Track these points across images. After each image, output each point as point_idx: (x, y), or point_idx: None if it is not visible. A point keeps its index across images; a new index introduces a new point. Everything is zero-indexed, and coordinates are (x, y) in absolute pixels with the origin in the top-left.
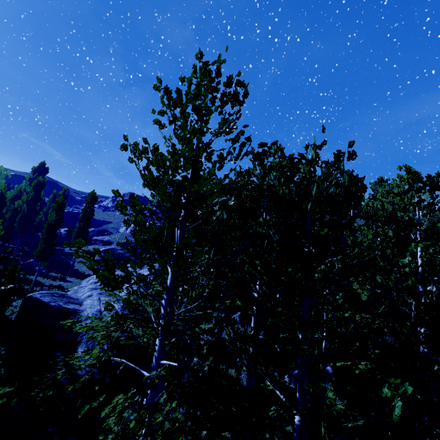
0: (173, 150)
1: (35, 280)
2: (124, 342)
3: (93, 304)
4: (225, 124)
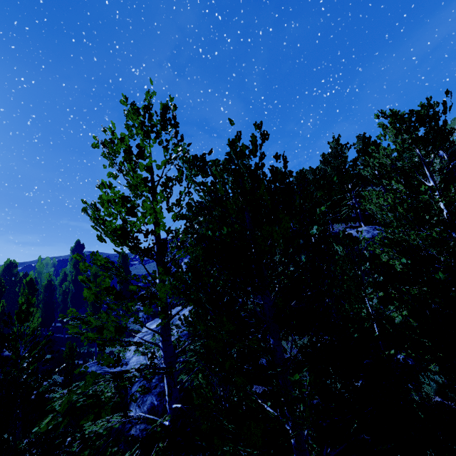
0: (101, 200)
1: (96, 352)
2: (81, 403)
3: (139, 361)
4: (167, 151)
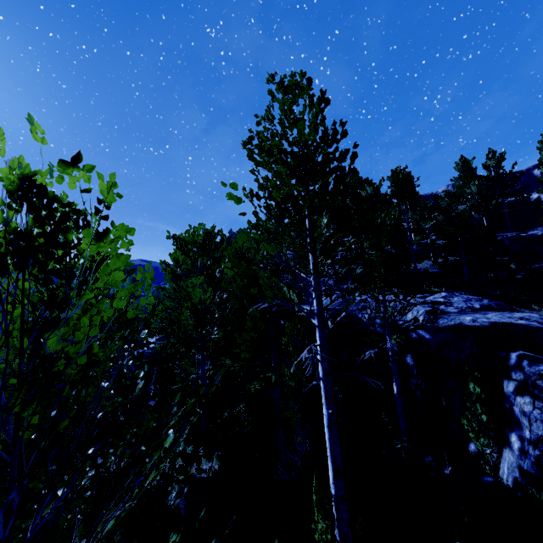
0: None
1: None
2: None
3: None
4: None
